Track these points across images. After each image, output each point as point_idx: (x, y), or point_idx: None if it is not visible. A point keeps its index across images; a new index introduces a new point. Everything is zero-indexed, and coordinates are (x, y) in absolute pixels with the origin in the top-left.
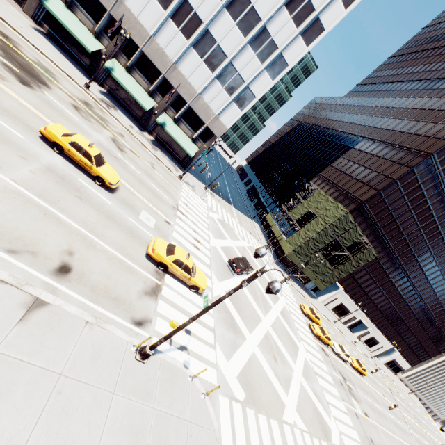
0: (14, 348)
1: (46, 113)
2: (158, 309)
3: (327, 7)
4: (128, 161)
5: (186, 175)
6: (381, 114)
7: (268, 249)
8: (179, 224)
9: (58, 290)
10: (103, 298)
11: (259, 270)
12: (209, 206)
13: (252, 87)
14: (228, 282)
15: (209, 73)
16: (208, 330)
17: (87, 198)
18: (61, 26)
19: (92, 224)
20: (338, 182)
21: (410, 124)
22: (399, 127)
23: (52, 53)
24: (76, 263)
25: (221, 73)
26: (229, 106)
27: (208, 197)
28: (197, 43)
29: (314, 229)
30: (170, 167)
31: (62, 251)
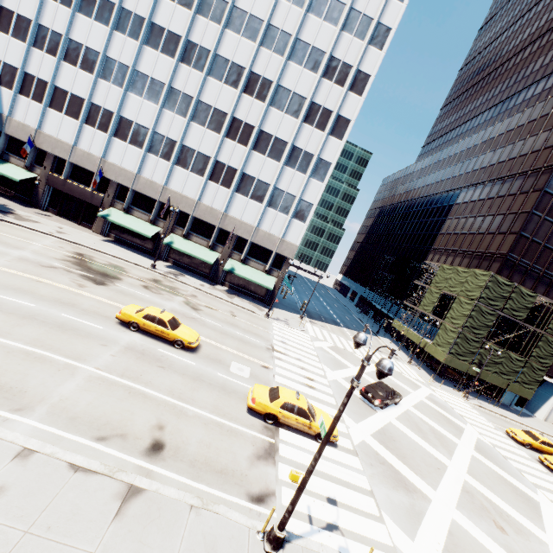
0: (113, 552)
1: (120, 301)
2: (280, 475)
3: (343, 104)
4: (206, 317)
5: (274, 311)
6: (465, 158)
7: (415, 366)
8: (280, 365)
9: (152, 472)
10: (207, 473)
11: (364, 358)
12: (312, 336)
13: (305, 197)
14: (370, 421)
15: (259, 205)
16: (363, 494)
17: (170, 365)
18: (124, 229)
19: (179, 390)
20: (460, 246)
21: (506, 150)
22: (495, 159)
23: (120, 253)
24: (168, 437)
25: (270, 200)
26: (290, 224)
27: (308, 326)
28: (238, 187)
29: (461, 314)
30: (252, 309)
31: (152, 427)
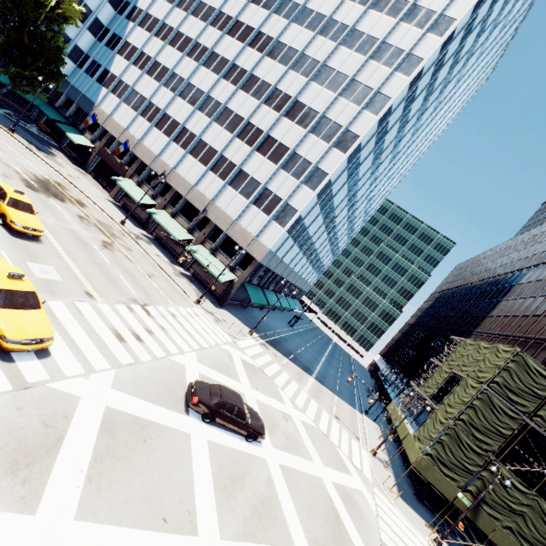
0: None
1: None
2: None
3: (355, 121)
4: (105, 254)
5: (218, 309)
6: (545, 237)
7: (382, 462)
8: (118, 309)
9: None
10: None
11: None
12: (237, 344)
13: (292, 202)
14: (146, 406)
15: (245, 201)
16: None
17: None
18: (132, 199)
19: None
20: (507, 330)
21: None
22: None
23: (107, 207)
24: None
25: (257, 198)
26: (269, 225)
27: (250, 341)
28: (232, 181)
29: (461, 400)
30: (188, 291)
31: None
